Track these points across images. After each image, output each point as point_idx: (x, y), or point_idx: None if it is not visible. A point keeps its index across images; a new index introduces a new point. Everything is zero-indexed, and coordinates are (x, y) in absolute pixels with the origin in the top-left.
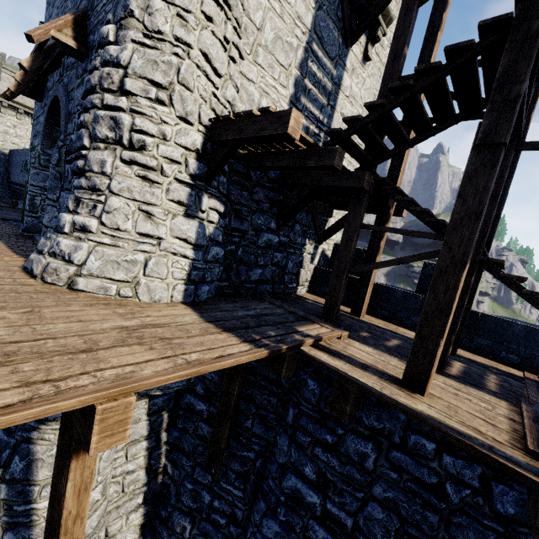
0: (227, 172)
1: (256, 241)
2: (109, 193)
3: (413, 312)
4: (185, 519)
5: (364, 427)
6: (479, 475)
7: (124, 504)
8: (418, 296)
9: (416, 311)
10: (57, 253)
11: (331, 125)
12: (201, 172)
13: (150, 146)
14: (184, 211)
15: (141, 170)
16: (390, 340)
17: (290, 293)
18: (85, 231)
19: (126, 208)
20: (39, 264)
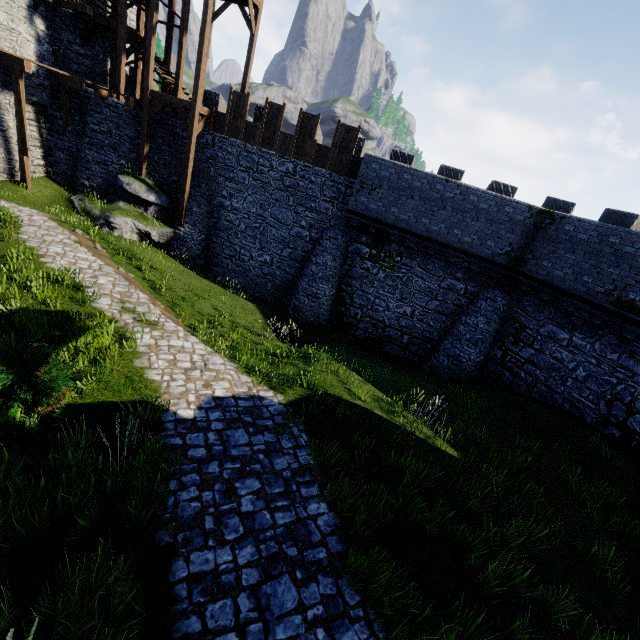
0: (44, 6)
1: (70, 48)
2: None
3: None
4: (60, 152)
5: (107, 105)
6: (130, 110)
7: (33, 143)
8: None
9: None
10: None
11: None
12: (31, 5)
13: None
14: (28, 22)
15: None
16: None
17: None
18: None
19: (3, 16)
20: None
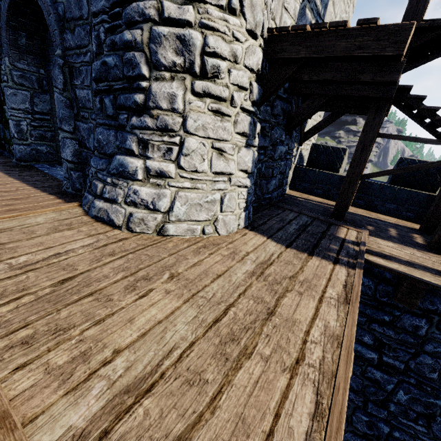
0: None
1: (273, 155)
2: (183, 133)
3: (388, 200)
4: None
5: (418, 309)
6: None
7: None
8: (395, 187)
9: (391, 199)
10: (138, 203)
11: (324, 16)
12: (259, 96)
13: (223, 72)
14: (245, 142)
15: (213, 103)
16: (389, 230)
17: (284, 194)
18: (162, 176)
19: (202, 148)
20: (118, 214)
